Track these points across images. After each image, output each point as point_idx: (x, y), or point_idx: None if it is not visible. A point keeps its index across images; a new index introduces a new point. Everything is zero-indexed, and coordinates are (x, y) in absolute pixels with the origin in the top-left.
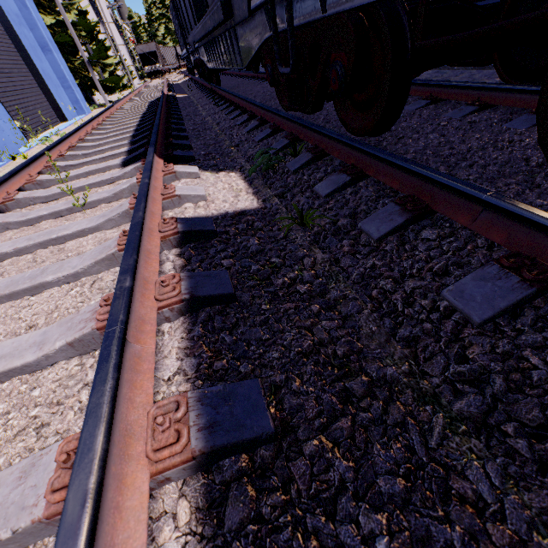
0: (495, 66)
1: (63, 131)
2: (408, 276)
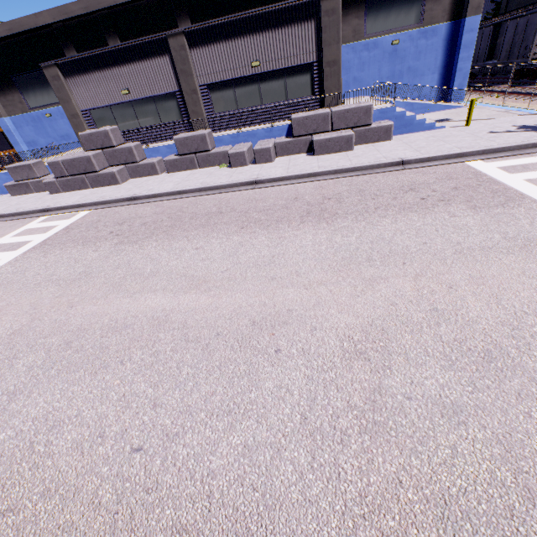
0: None
1: None
2: None
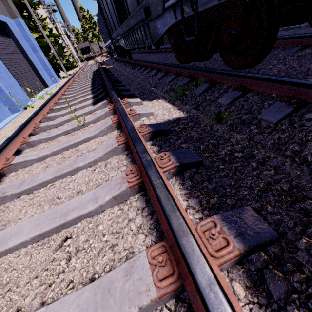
0: (309, 23)
1: (48, 92)
2: (307, 141)
